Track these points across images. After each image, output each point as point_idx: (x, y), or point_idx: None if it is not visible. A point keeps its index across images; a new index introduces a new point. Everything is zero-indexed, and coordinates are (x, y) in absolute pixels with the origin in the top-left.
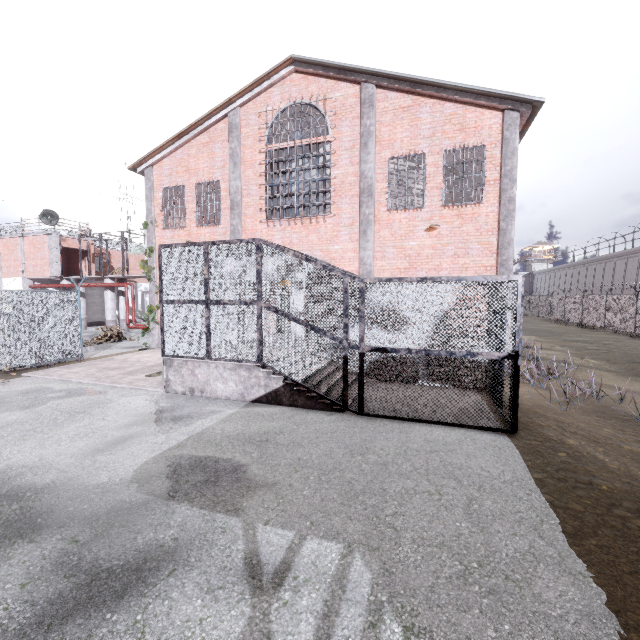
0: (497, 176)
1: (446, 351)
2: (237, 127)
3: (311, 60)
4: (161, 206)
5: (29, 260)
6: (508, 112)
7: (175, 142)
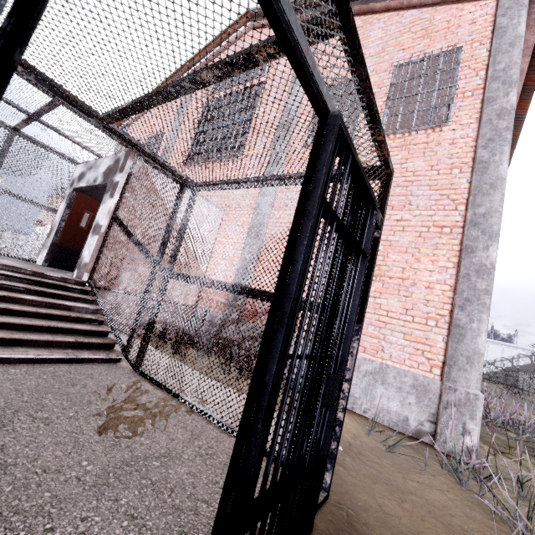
0: (479, 83)
1: None
2: None
3: None
4: None
5: None
6: None
7: None
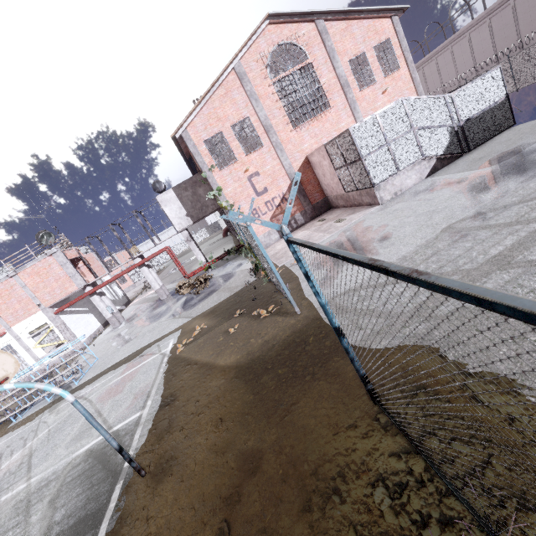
0: (401, 52)
1: (488, 107)
2: (245, 74)
3: (283, 13)
4: (209, 155)
5: (39, 291)
6: (393, 17)
7: (201, 102)
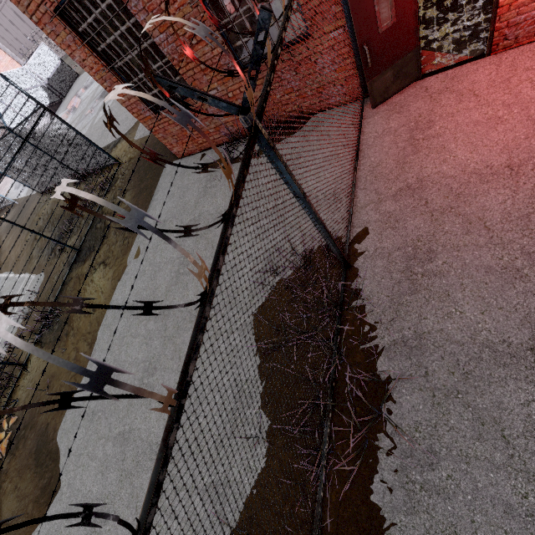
0: None
1: (55, 68)
2: None
3: None
4: None
5: None
6: None
7: None
